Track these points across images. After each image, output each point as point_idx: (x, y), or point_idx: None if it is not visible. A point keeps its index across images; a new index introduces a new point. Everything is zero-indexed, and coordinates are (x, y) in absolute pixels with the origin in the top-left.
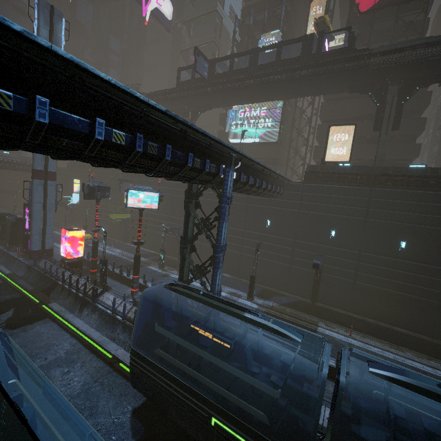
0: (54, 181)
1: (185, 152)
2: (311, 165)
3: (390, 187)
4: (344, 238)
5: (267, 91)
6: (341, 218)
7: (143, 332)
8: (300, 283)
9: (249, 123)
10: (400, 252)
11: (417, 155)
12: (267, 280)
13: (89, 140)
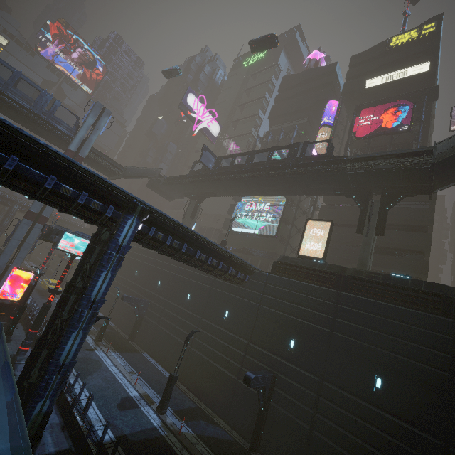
0: (42, 225)
1: (50, 175)
2: (283, 256)
3: (362, 295)
4: (305, 353)
5: (260, 185)
6: (302, 324)
7: None
8: (244, 411)
9: (253, 215)
10: (374, 394)
11: (424, 273)
12: (208, 394)
13: None
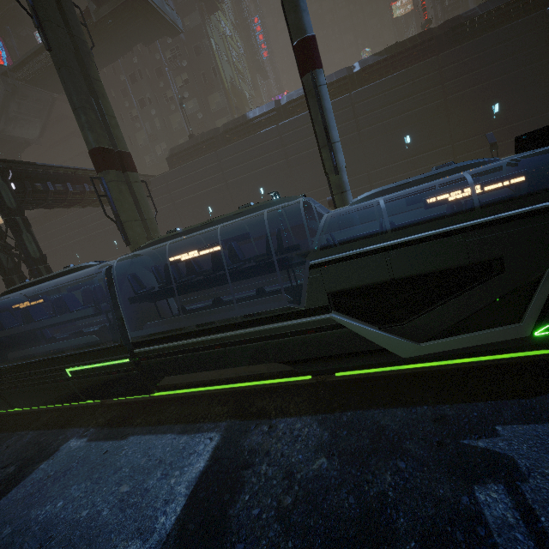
0: None
1: None
2: None
3: None
4: None
5: None
6: None
7: None
8: None
9: None
10: None
11: None
12: None
13: None
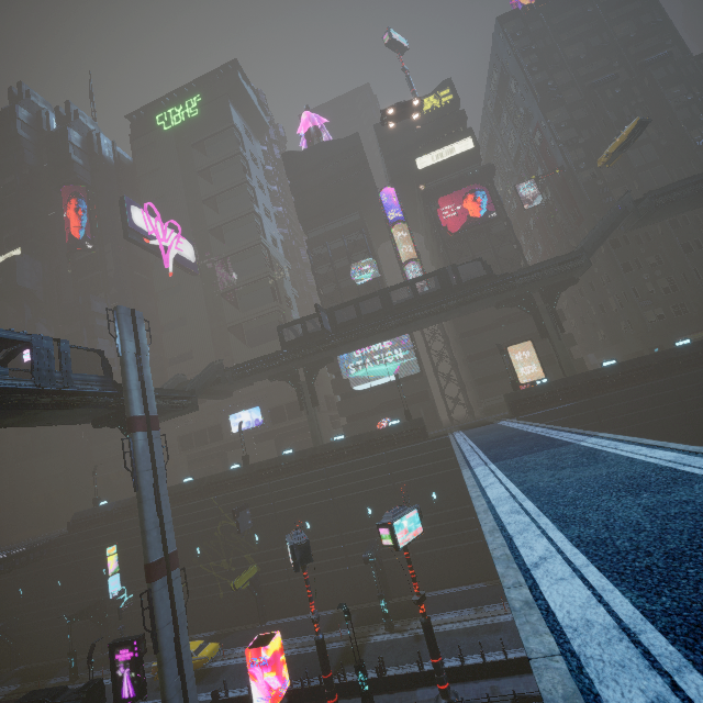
0: (177, 568)
1: None
2: (511, 394)
3: (606, 392)
4: None
5: (409, 326)
6: None
7: None
8: None
9: (373, 360)
10: None
11: (574, 344)
12: None
13: None
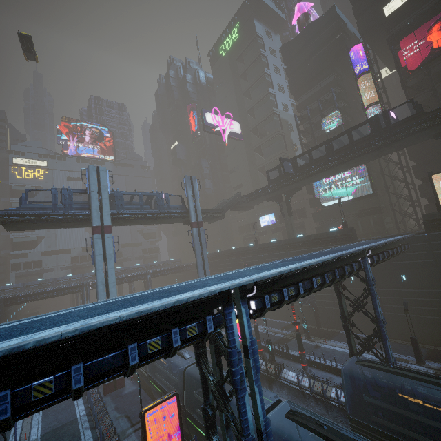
0: None
1: (341, 266)
2: (427, 214)
3: None
4: None
5: (349, 163)
6: None
7: (351, 402)
8: None
9: (337, 185)
10: None
11: None
12: (429, 338)
13: (310, 289)
